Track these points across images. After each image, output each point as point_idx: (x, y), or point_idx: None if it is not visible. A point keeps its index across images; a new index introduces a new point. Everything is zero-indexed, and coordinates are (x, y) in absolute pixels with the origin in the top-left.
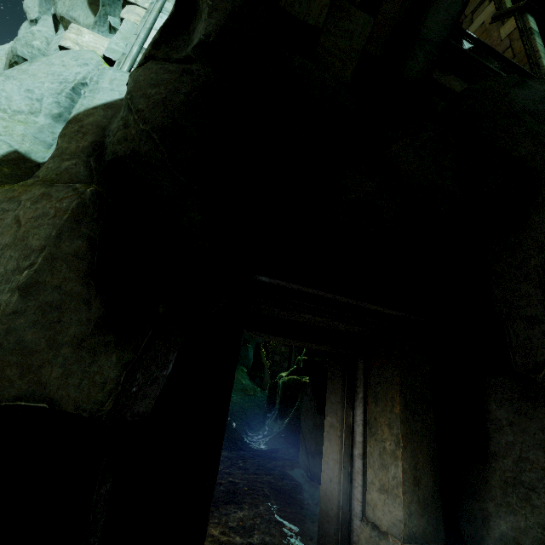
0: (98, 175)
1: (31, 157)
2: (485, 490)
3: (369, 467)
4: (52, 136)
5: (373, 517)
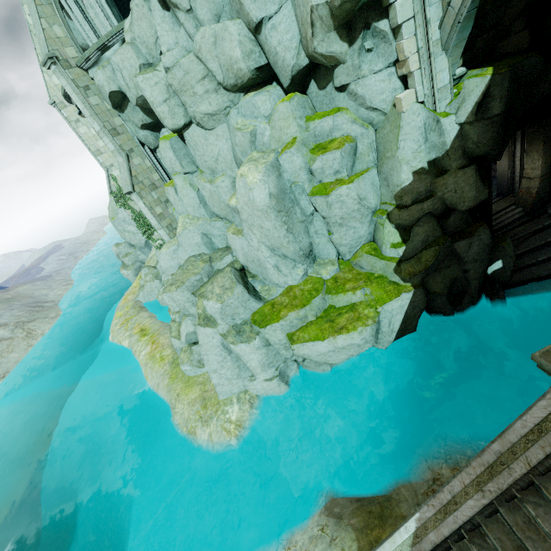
0: (467, 159)
1: (430, 160)
2: None
3: (526, 165)
4: (427, 149)
5: (527, 176)
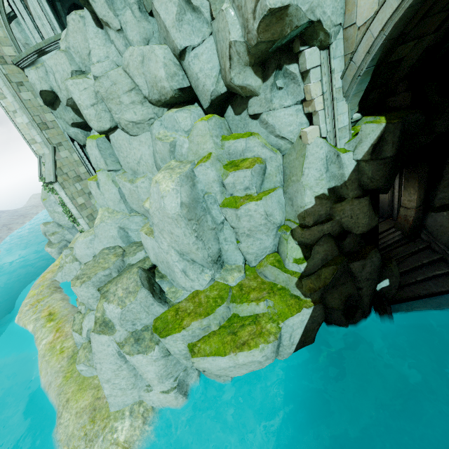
0: (362, 191)
1: (330, 187)
2: (437, 189)
3: (403, 196)
4: (328, 178)
5: (405, 206)
